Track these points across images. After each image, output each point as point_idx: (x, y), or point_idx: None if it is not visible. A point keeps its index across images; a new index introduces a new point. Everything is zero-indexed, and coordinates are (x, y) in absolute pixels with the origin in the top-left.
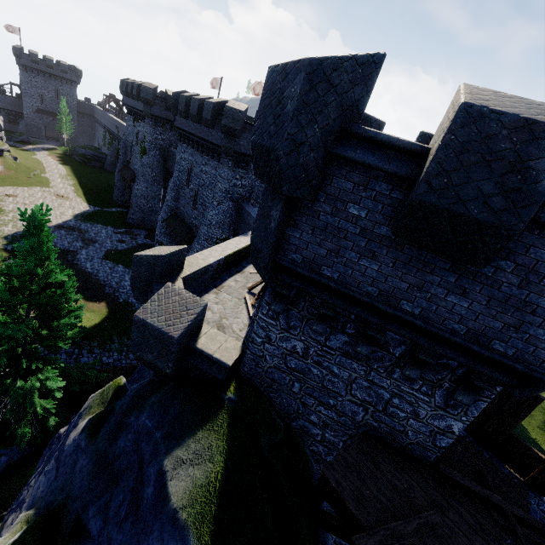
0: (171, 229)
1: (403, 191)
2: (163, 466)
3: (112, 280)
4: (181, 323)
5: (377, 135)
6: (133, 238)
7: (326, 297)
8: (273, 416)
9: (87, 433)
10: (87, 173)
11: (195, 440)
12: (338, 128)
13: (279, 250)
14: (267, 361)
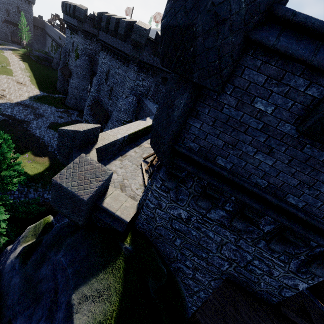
0: (94, 112)
1: (321, 88)
2: (71, 299)
3: (53, 143)
4: (91, 188)
5: (308, 20)
6: (69, 115)
7: (216, 182)
8: (159, 264)
9: (20, 258)
10: (39, 69)
11: (97, 280)
12: (264, 7)
13: (178, 138)
14: (157, 221)
